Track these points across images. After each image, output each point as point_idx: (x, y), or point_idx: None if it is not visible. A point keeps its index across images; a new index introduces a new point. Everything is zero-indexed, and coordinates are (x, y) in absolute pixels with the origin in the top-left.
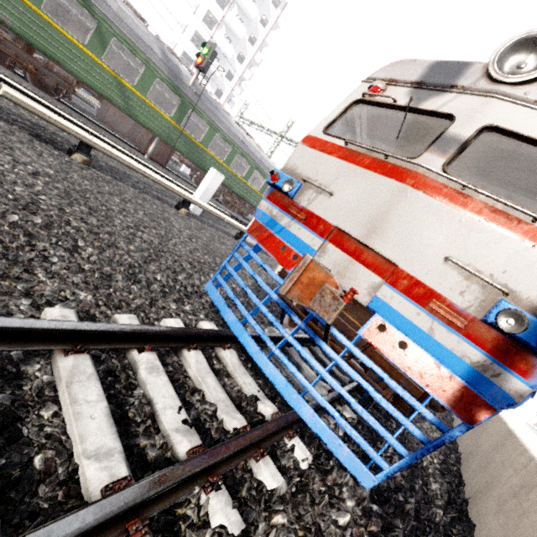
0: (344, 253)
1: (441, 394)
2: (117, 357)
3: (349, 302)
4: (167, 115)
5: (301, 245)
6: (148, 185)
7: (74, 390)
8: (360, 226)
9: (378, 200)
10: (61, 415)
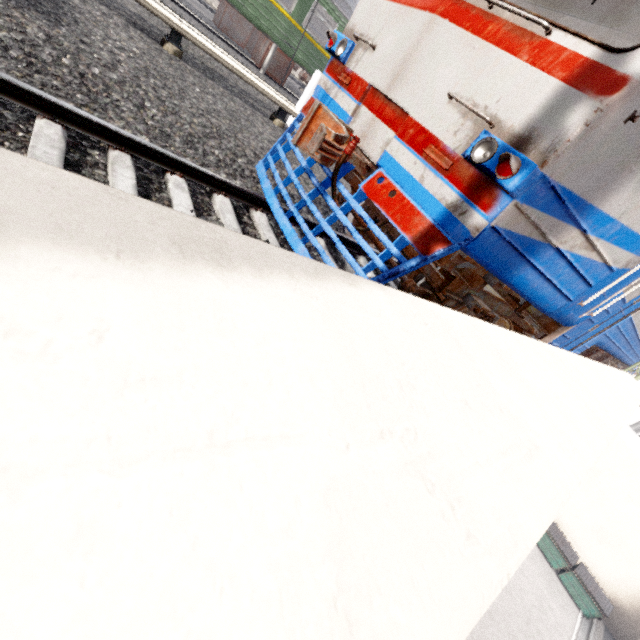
0: (371, 113)
1: (410, 233)
2: (157, 177)
3: (351, 151)
4: (286, 10)
5: (340, 114)
6: (246, 93)
7: (116, 168)
8: (387, 78)
9: (409, 42)
10: (107, 178)
